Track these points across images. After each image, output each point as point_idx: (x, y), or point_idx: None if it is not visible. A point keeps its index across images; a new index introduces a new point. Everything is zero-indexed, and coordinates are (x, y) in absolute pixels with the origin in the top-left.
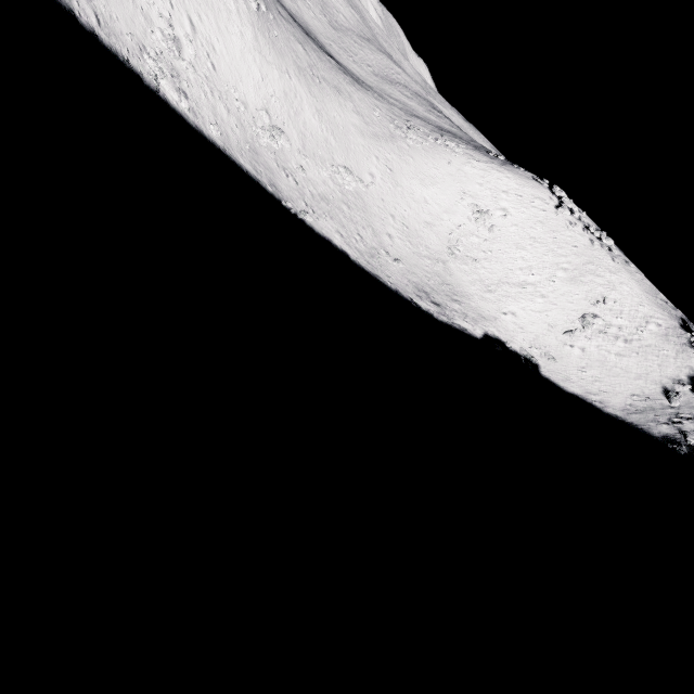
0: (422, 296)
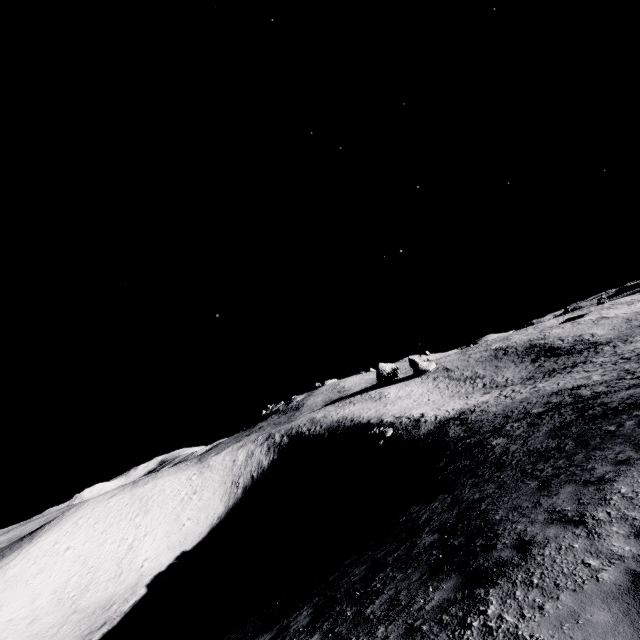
0: (89, 638)
